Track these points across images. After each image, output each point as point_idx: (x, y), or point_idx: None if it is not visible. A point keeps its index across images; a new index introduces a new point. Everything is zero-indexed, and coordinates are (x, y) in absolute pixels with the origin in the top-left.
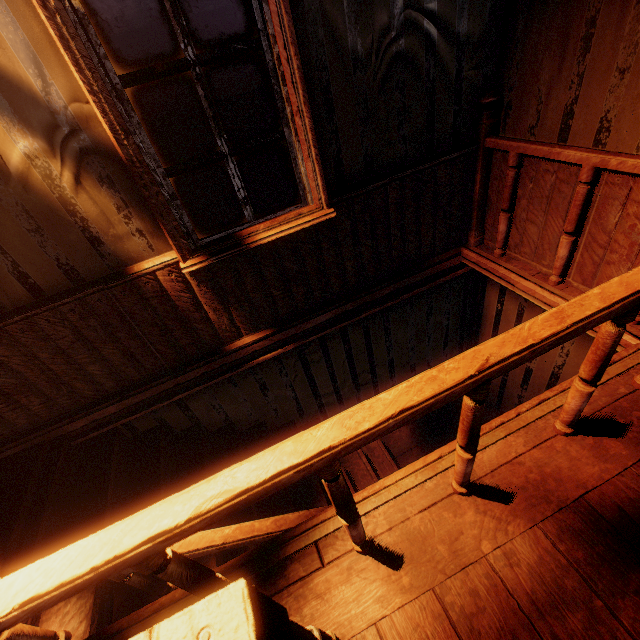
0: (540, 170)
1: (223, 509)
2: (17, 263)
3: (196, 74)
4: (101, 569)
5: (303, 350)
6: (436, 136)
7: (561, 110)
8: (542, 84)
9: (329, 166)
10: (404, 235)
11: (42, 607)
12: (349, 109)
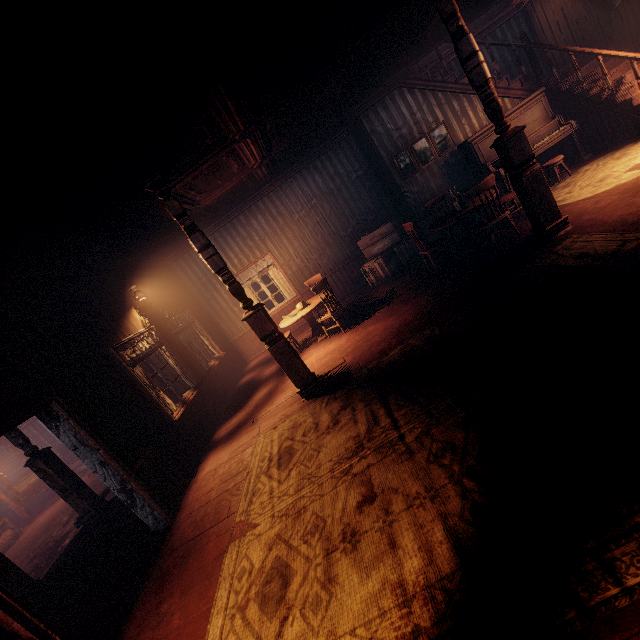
0: None
1: None
2: None
3: None
4: None
5: None
6: None
7: None
8: None
9: None
10: None
11: None
12: None
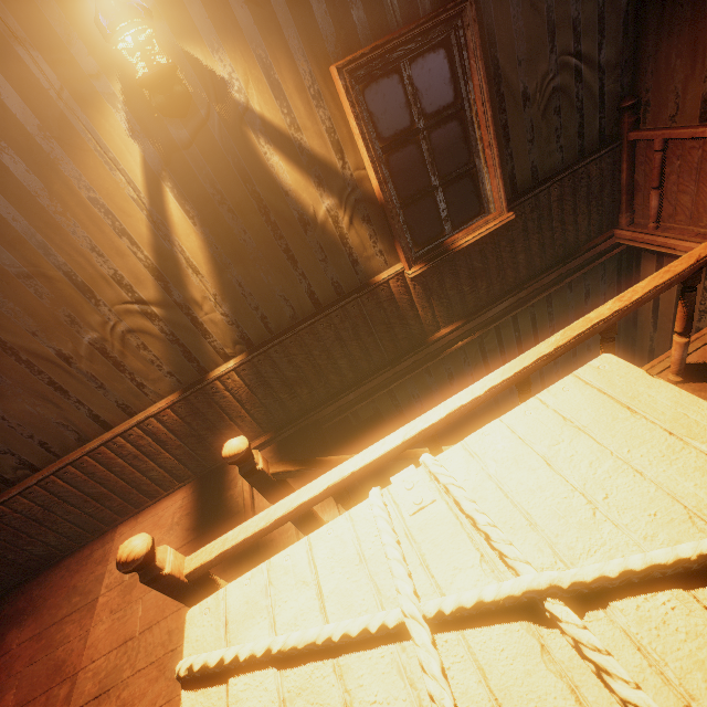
0: (685, 148)
1: (570, 343)
2: (310, 285)
3: (423, 136)
4: (520, 373)
5: (482, 340)
6: (586, 141)
7: (698, 99)
8: (677, 83)
9: (505, 181)
10: (564, 226)
11: (494, 393)
12: (520, 136)
